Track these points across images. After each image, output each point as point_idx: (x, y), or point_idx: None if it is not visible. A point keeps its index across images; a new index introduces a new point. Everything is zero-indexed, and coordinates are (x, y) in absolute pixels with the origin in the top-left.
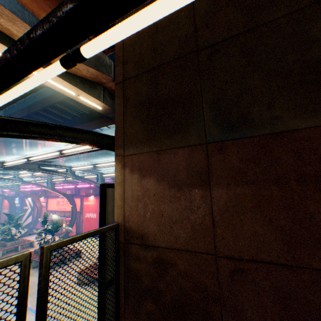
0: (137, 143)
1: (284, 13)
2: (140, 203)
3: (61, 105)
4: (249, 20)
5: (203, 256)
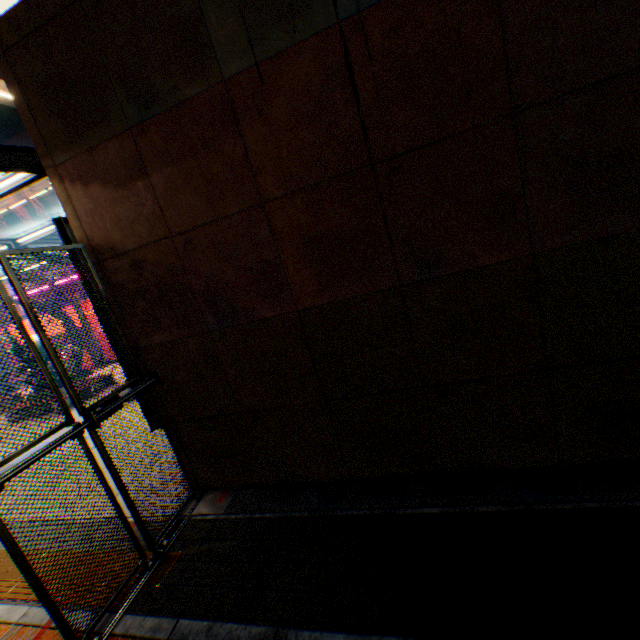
0: (65, 147)
1: None
2: (98, 217)
3: None
4: None
5: (165, 242)
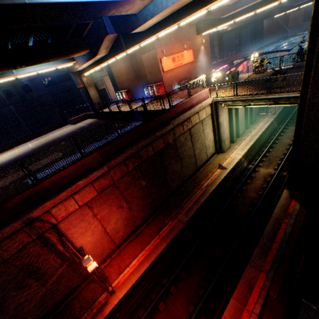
0: None
1: None
2: None
3: None
4: None
5: None
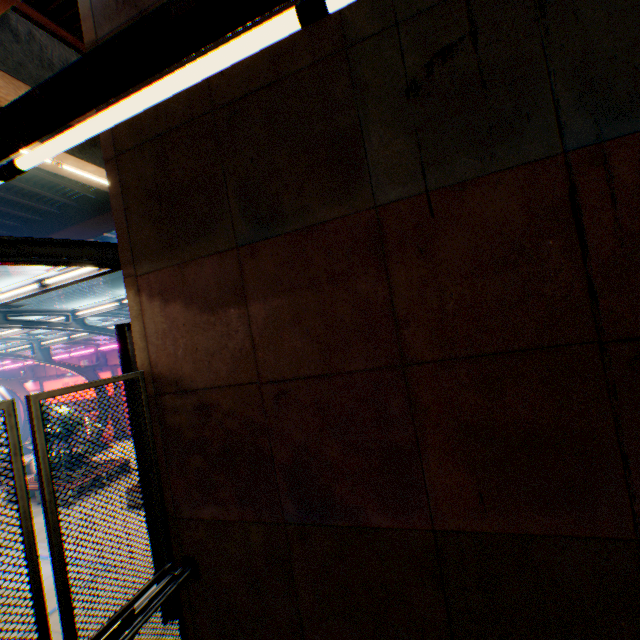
0: (153, 256)
1: (308, 63)
2: (169, 340)
3: (27, 182)
4: (271, 69)
5: (248, 387)
